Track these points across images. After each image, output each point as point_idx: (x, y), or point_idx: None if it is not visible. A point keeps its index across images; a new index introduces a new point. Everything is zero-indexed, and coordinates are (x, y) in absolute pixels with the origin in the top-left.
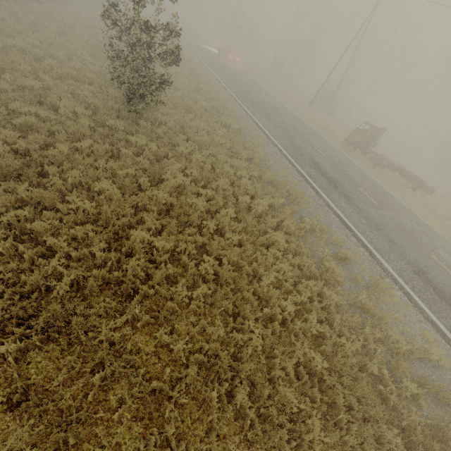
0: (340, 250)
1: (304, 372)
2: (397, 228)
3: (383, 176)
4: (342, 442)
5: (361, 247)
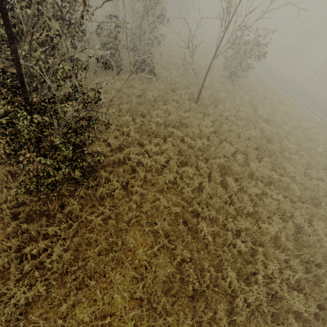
0: None
1: None
2: None
3: None
4: None
5: None
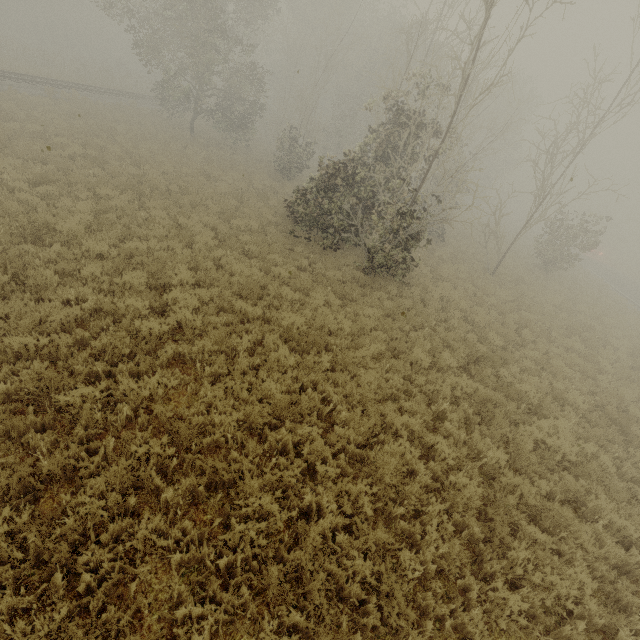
0: None
1: None
2: None
3: None
4: None
5: None
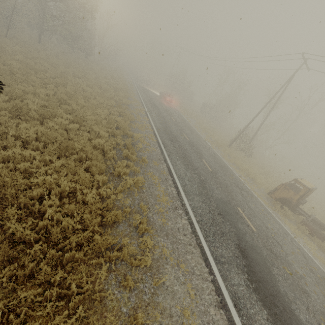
0: None
1: None
2: None
3: None
4: None
5: None
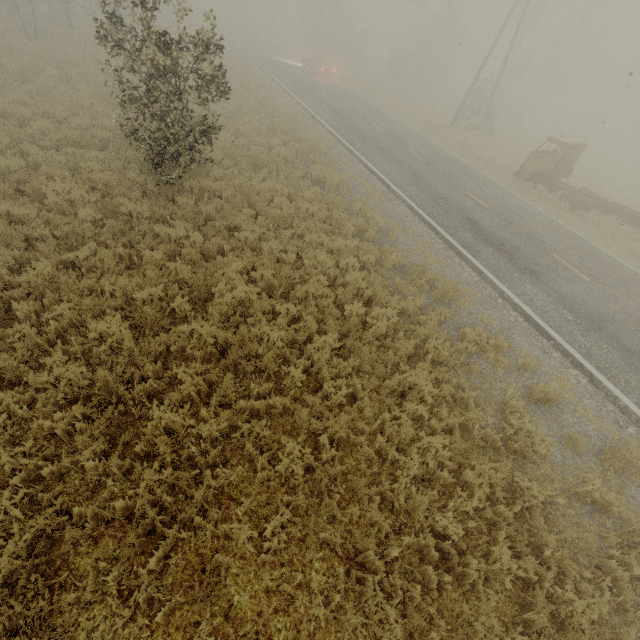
0: (535, 385)
1: None
2: (632, 321)
3: (589, 224)
4: None
5: (573, 368)
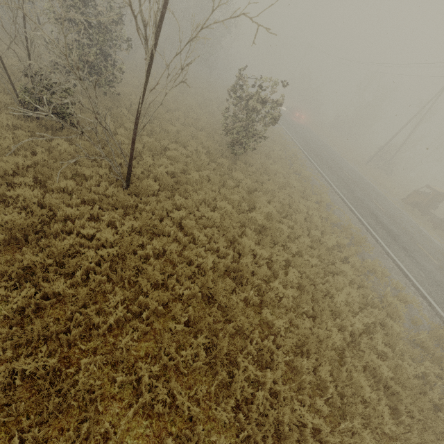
0: (400, 293)
1: (370, 377)
2: None
3: (443, 239)
4: (403, 442)
5: (420, 297)
